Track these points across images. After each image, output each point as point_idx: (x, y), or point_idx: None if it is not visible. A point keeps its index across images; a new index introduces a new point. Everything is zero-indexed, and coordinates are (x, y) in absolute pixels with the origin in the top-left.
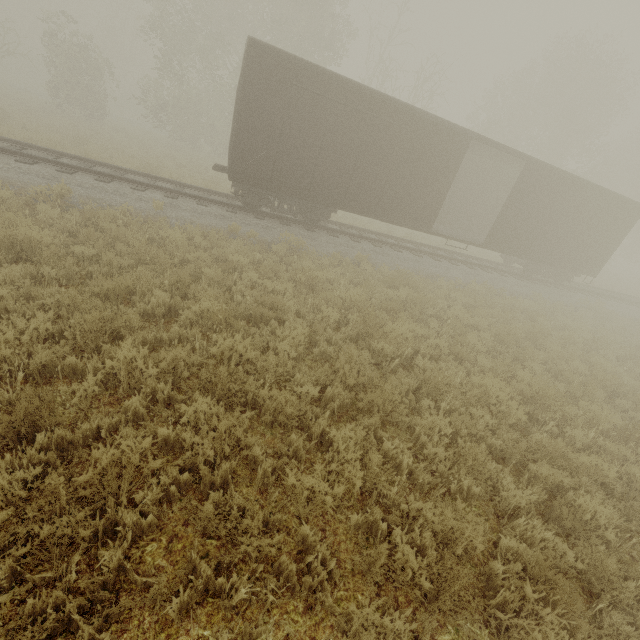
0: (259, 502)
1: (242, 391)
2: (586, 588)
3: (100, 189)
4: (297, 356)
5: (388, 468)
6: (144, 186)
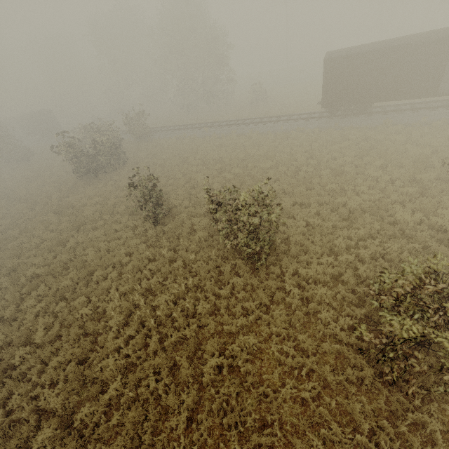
0: None
1: None
2: None
3: None
4: None
5: None
6: None
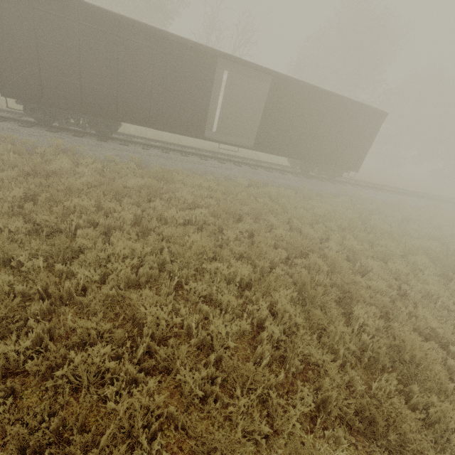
0: None
1: None
2: None
3: None
4: None
5: None
6: None
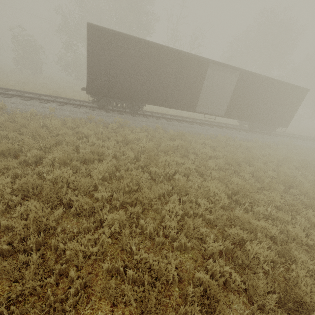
0: (54, 259)
1: (63, 198)
2: (250, 299)
3: (23, 104)
4: (106, 178)
5: (143, 235)
6: (47, 101)
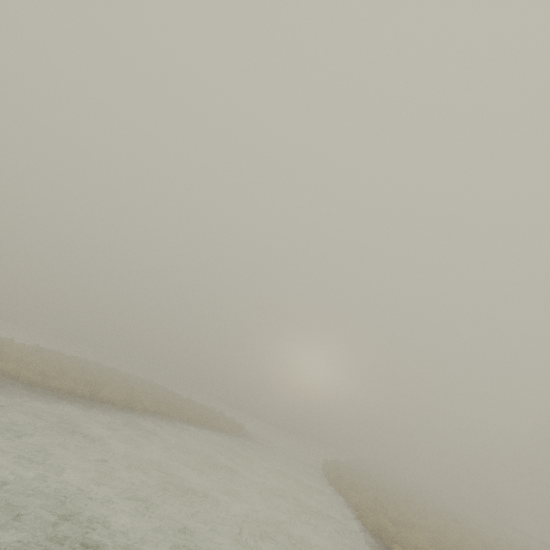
0: None
1: None
2: None
3: None
4: None
5: None
6: None
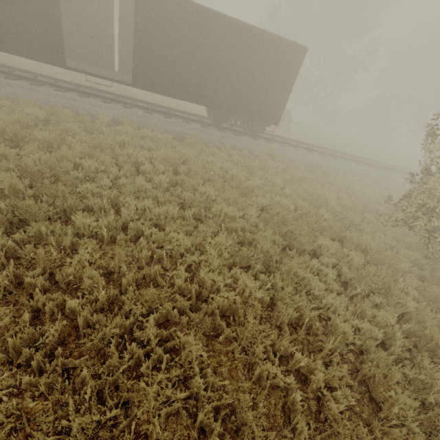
0: None
1: None
2: None
3: None
4: None
5: None
6: None
